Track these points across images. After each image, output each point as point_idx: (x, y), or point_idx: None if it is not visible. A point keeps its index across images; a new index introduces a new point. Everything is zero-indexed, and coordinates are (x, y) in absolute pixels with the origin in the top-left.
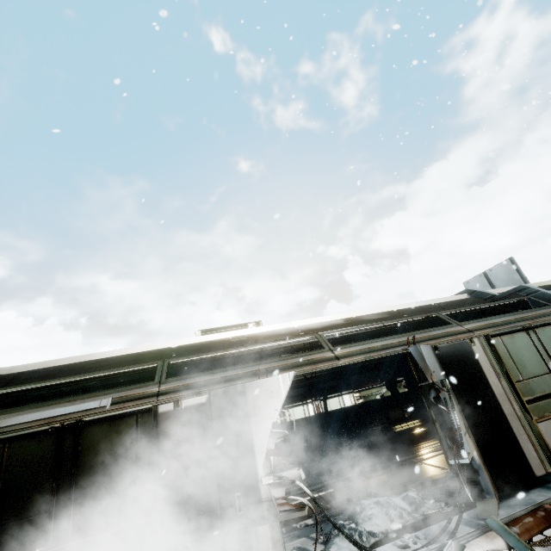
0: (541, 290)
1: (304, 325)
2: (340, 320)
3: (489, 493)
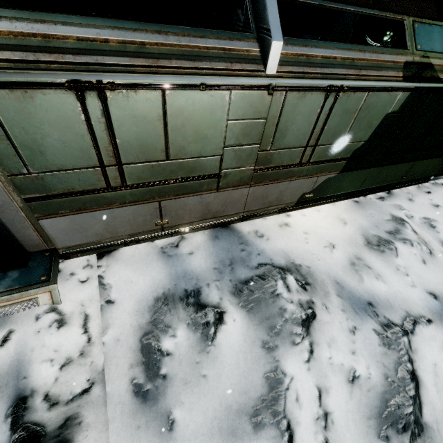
0: None
1: None
2: None
3: None
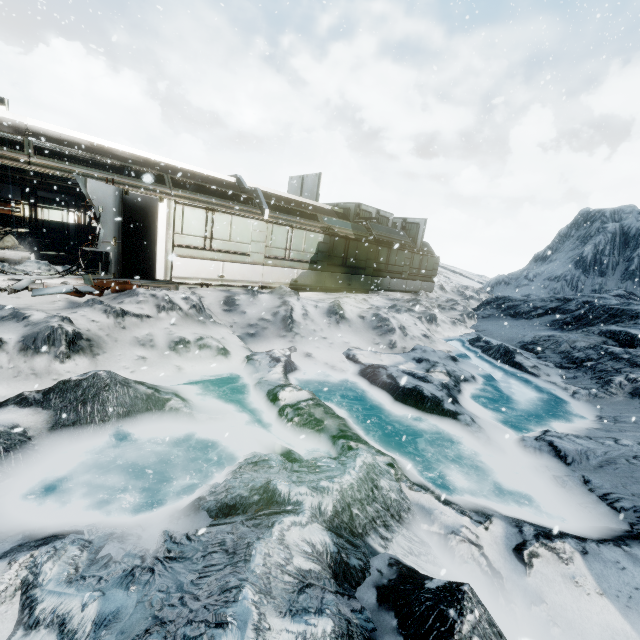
0: (260, 196)
1: (41, 127)
2: (87, 142)
3: (110, 273)
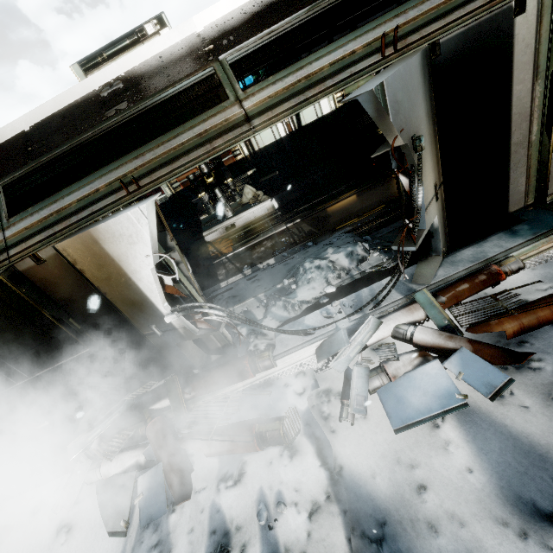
0: None
1: (214, 20)
2: None
3: (436, 252)
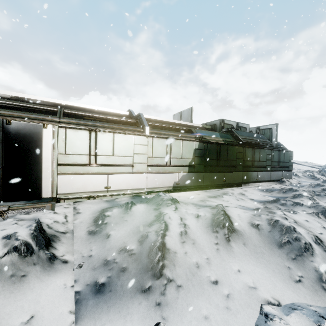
0: (142, 118)
1: None
2: (9, 96)
3: None
